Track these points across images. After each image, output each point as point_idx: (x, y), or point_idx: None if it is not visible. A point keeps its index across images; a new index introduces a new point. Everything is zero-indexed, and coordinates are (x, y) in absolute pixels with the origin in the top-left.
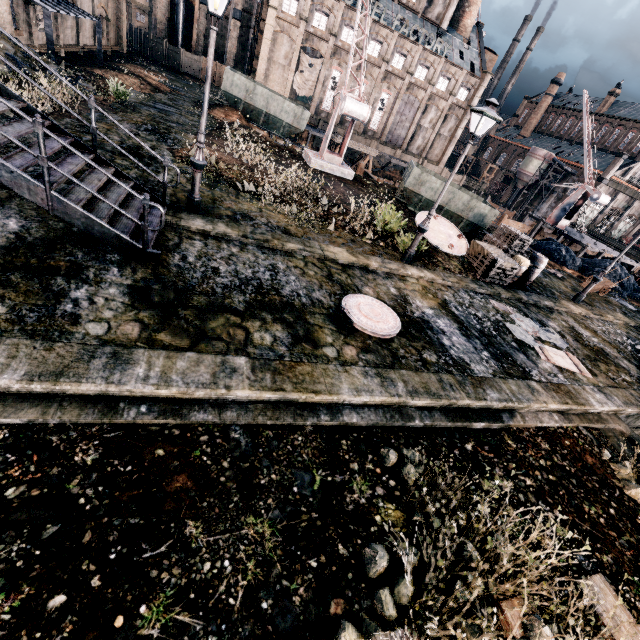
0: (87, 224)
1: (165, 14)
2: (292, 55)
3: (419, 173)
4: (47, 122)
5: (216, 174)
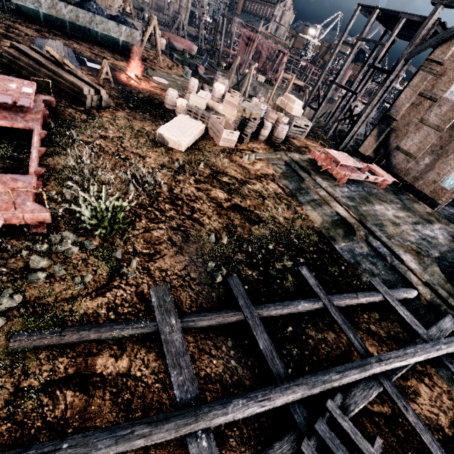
0: None
1: None
2: None
3: None
4: None
5: None
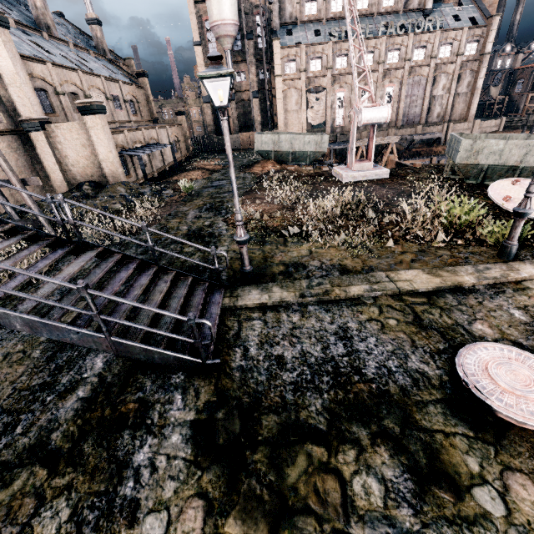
0: (148, 355)
1: (211, 119)
2: (301, 100)
3: (470, 143)
4: (118, 256)
5: (263, 228)
